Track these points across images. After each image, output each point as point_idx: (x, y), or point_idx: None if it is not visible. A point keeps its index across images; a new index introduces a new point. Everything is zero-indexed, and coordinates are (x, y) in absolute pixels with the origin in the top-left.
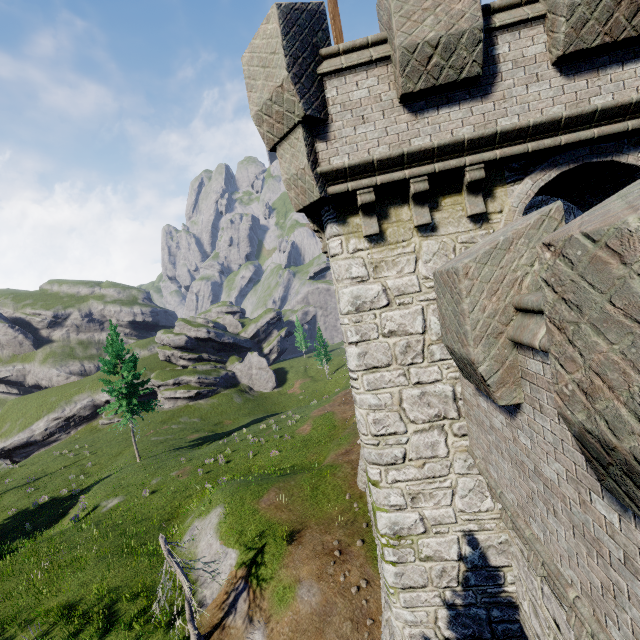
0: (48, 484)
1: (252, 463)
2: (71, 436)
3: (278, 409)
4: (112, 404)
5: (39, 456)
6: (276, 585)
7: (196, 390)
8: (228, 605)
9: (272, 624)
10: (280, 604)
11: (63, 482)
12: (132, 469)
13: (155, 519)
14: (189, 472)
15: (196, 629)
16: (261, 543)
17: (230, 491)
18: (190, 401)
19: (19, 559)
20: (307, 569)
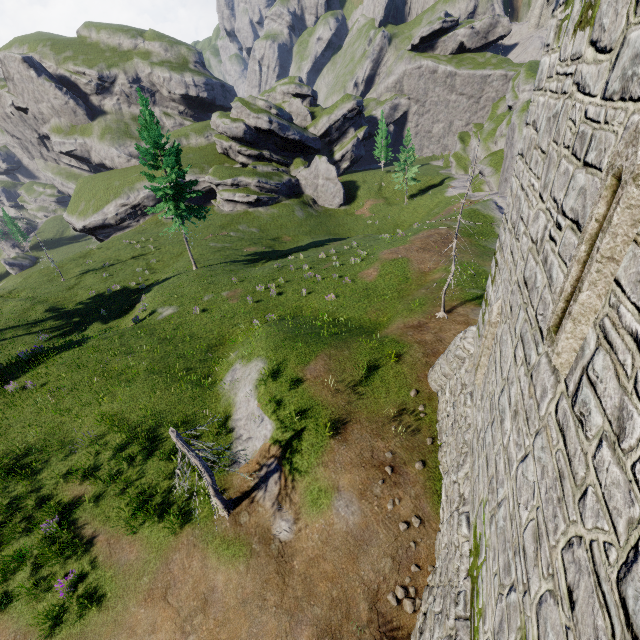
0: (120, 272)
1: (304, 302)
2: (140, 225)
3: (342, 232)
4: (160, 205)
5: (112, 242)
6: (311, 483)
7: (255, 196)
8: (259, 478)
9: (301, 523)
10: (312, 506)
11: (132, 273)
12: (188, 277)
13: (202, 343)
14: (239, 296)
15: (223, 500)
16: (300, 425)
17: (274, 343)
18: (249, 207)
19: (86, 351)
20: (349, 478)
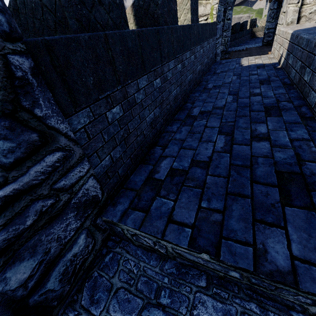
0: None
1: None
2: None
3: None
4: None
5: None
6: None
7: None
8: None
9: None
10: None
11: None
12: None
13: None
14: None
15: None
16: None
17: None
18: None
19: None
20: None
